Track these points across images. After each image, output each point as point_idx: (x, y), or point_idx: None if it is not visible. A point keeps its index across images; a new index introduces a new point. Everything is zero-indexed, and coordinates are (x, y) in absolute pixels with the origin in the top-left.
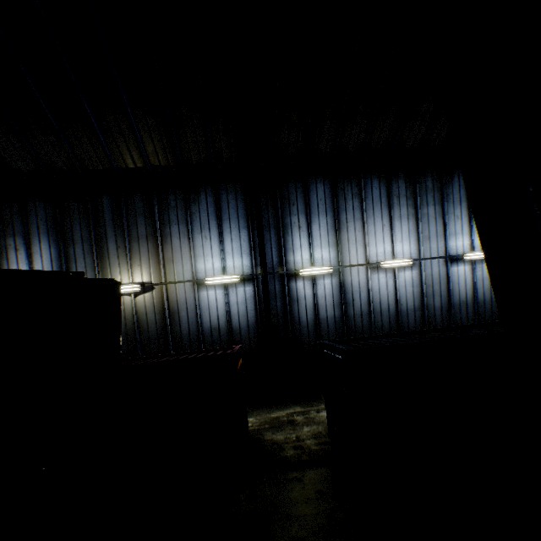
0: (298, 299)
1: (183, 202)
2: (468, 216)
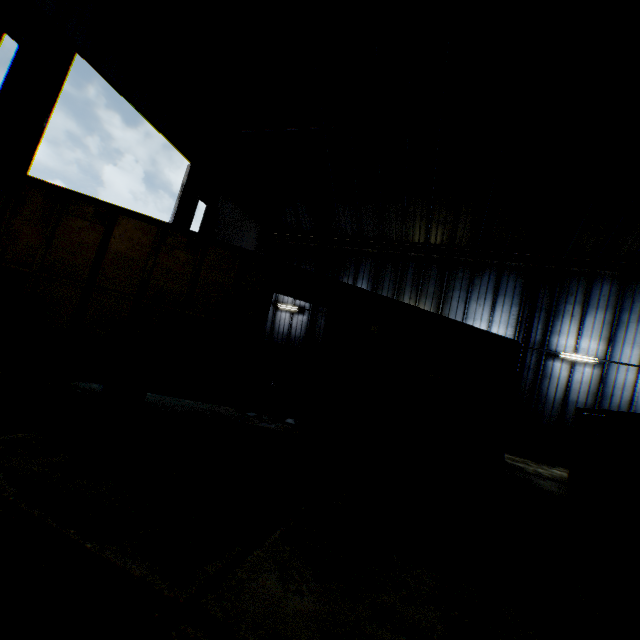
0: (550, 377)
1: (468, 275)
2: None
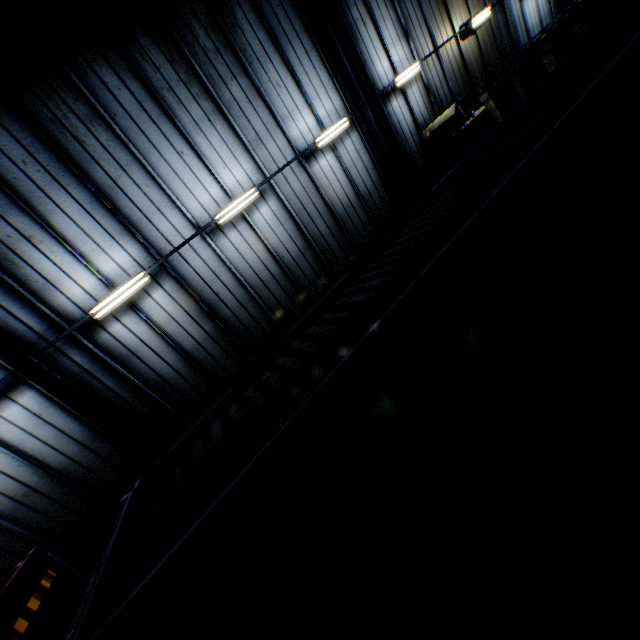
0: (134, 351)
1: None
2: (292, 77)
